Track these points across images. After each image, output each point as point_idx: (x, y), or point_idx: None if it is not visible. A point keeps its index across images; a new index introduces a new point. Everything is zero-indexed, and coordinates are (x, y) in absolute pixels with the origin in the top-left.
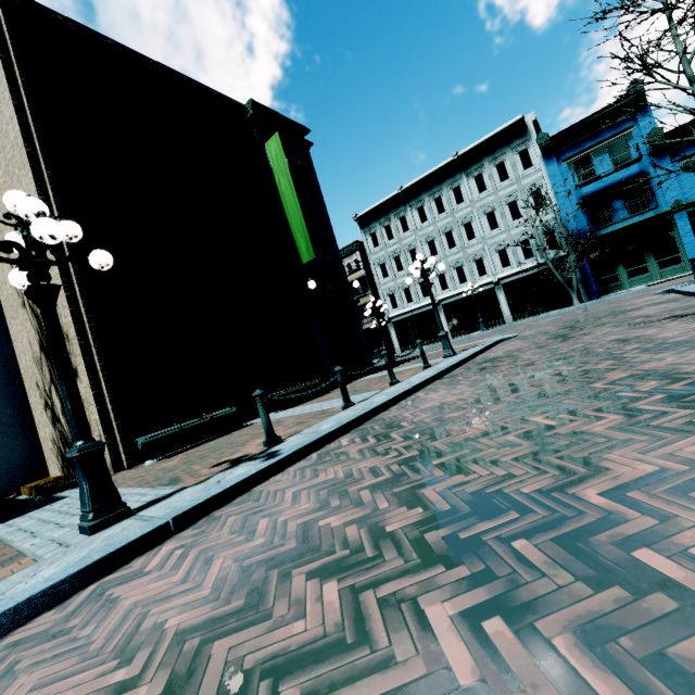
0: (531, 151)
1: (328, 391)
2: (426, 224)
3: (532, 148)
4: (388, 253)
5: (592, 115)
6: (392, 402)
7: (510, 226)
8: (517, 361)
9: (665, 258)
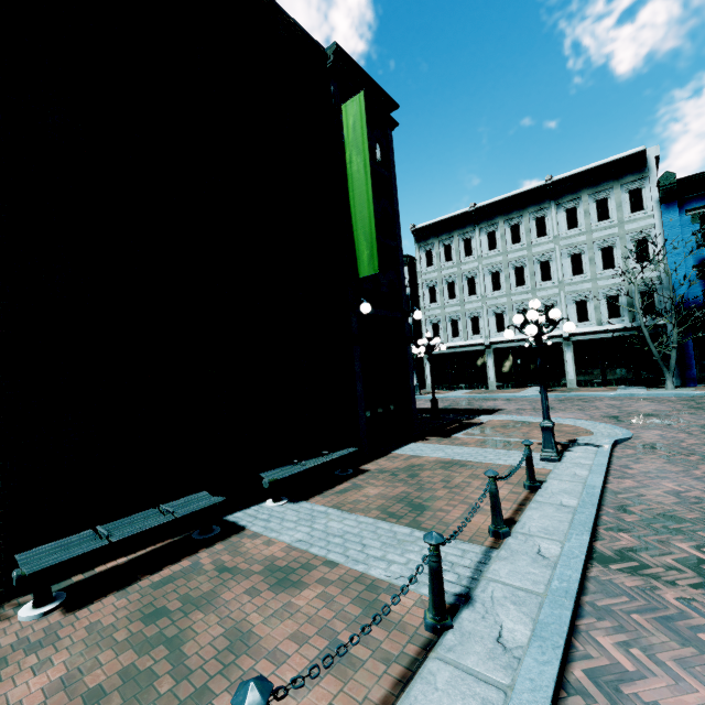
0: (646, 192)
1: (359, 462)
2: (494, 252)
3: (648, 188)
4: (441, 276)
5: None
6: (560, 673)
7: (599, 275)
8: None
9: None
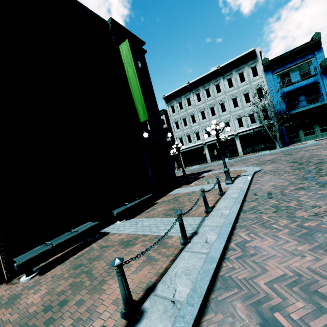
0: (258, 67)
1: (154, 200)
2: (200, 102)
3: (258, 66)
4: (179, 116)
5: (292, 50)
6: (226, 246)
7: (244, 106)
8: (304, 204)
9: (324, 127)
